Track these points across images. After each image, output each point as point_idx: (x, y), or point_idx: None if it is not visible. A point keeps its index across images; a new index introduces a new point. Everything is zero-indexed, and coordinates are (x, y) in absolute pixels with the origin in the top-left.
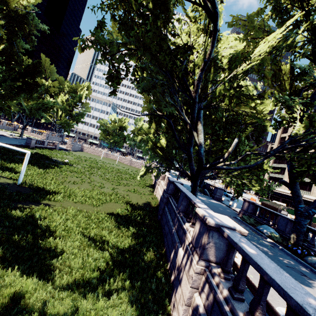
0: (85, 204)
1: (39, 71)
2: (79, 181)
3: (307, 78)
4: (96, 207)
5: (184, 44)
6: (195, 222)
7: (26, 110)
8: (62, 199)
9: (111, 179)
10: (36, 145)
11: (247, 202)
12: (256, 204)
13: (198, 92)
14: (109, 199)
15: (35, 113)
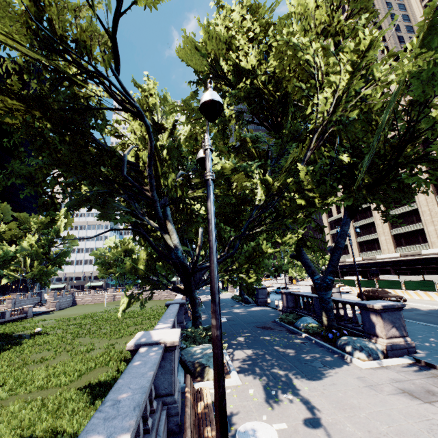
0: (48, 387)
1: None
2: (50, 355)
3: (258, 143)
4: (66, 386)
5: (104, 151)
6: None
7: None
8: (4, 395)
9: (110, 332)
10: None
11: (284, 294)
12: (292, 292)
13: (154, 189)
14: (93, 364)
15: None
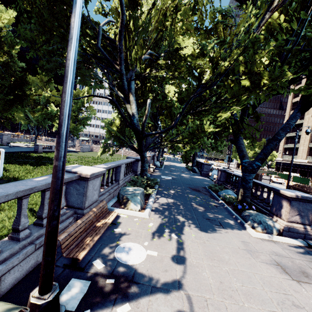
0: None
1: (26, 82)
2: None
3: (225, 20)
4: None
5: None
6: (103, 183)
7: (34, 121)
8: None
9: None
10: (44, 150)
11: (219, 170)
12: (226, 171)
13: (122, 63)
14: None
15: (42, 122)
